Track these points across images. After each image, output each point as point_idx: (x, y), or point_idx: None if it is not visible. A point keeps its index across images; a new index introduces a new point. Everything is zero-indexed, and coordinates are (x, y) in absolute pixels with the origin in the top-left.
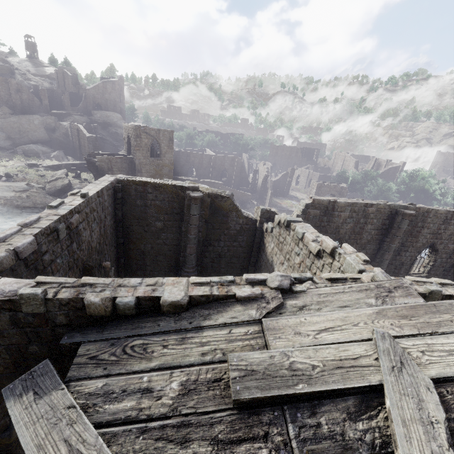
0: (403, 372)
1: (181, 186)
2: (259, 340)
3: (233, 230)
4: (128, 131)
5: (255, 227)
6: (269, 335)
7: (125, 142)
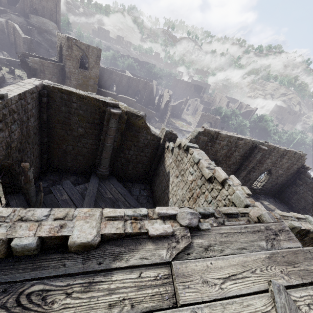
0: None
1: (103, 101)
2: (169, 288)
3: (142, 144)
4: (61, 40)
5: (158, 143)
6: (179, 284)
7: (58, 50)
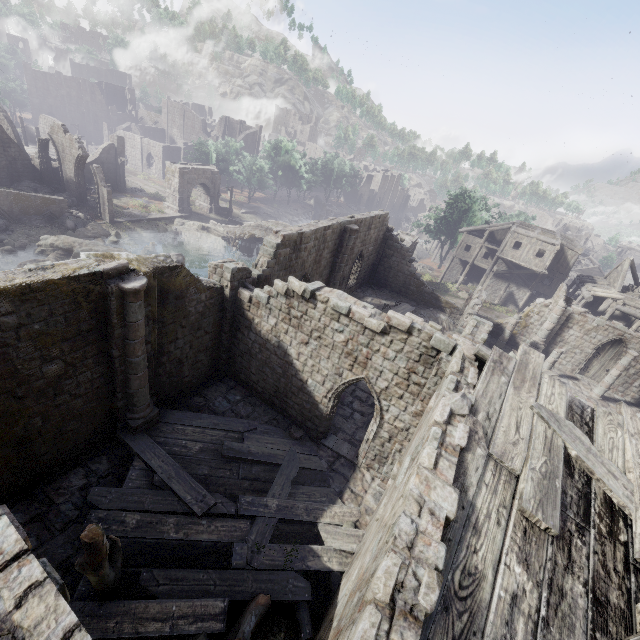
0: (563, 427)
1: (90, 275)
2: (504, 472)
3: (194, 315)
4: None
5: (222, 297)
6: (508, 462)
7: None
